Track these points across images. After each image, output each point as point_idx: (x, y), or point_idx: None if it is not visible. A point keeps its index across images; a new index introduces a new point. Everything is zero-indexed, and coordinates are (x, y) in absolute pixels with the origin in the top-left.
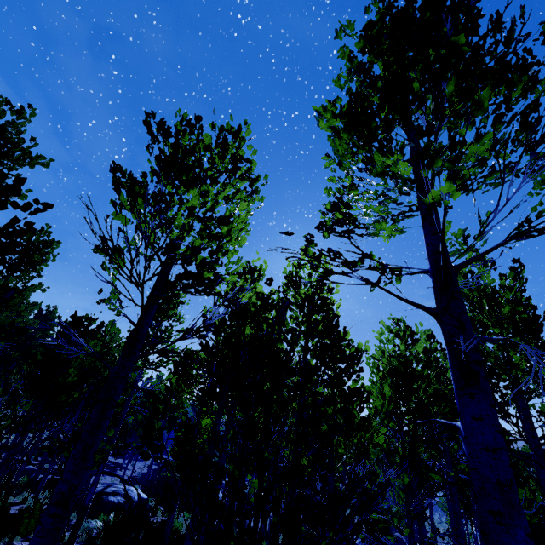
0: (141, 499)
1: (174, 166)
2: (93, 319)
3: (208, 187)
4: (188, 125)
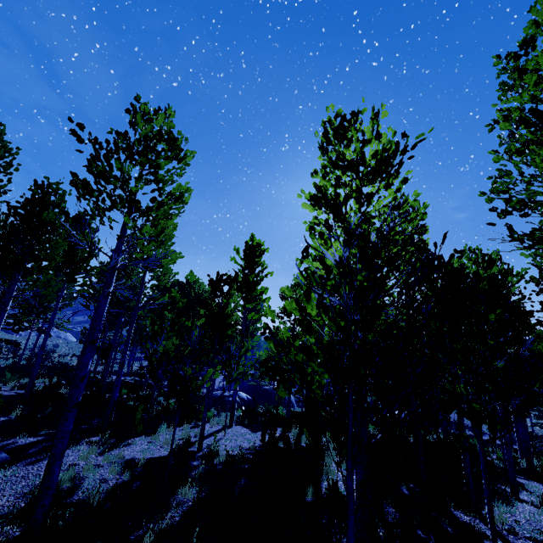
0: (249, 399)
1: (381, 175)
2: (229, 275)
3: (400, 186)
4: (343, 120)
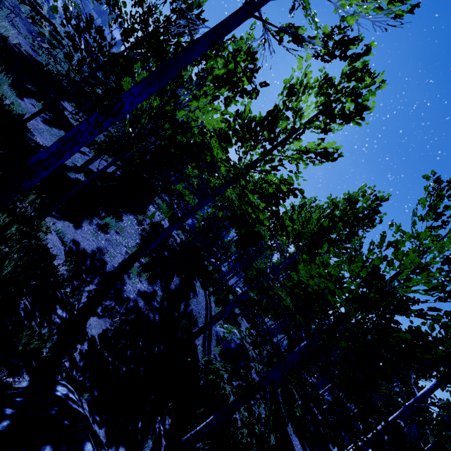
0: None
1: None
2: None
3: None
4: None
